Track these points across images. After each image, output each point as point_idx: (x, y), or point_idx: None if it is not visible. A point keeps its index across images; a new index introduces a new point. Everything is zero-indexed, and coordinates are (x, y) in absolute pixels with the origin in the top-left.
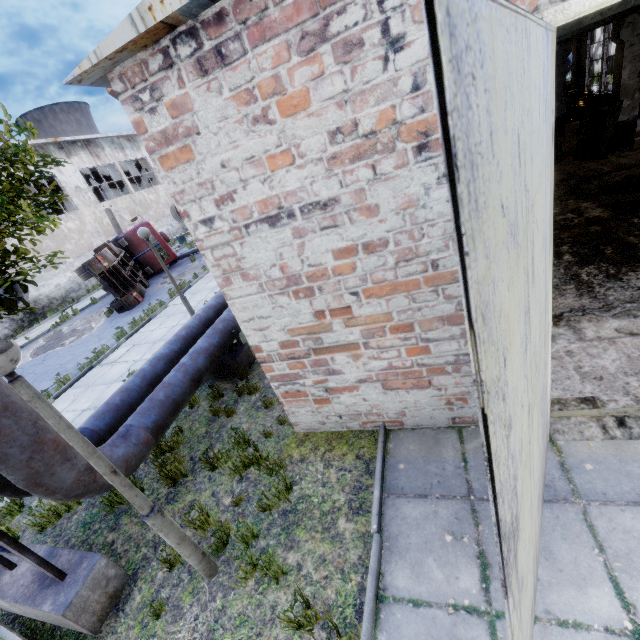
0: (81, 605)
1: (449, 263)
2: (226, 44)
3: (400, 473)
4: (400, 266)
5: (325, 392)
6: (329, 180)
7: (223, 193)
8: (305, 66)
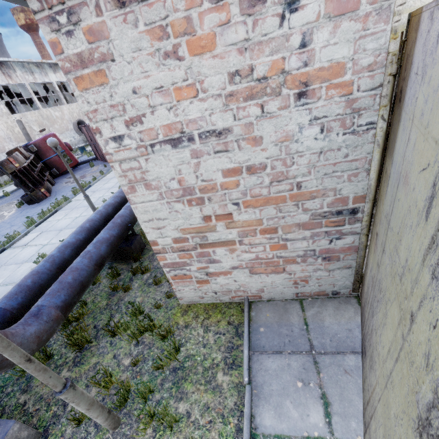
0: None
1: (309, 185)
2: None
3: (261, 335)
4: (273, 185)
5: (206, 275)
6: (225, 113)
7: (133, 115)
8: (214, 12)
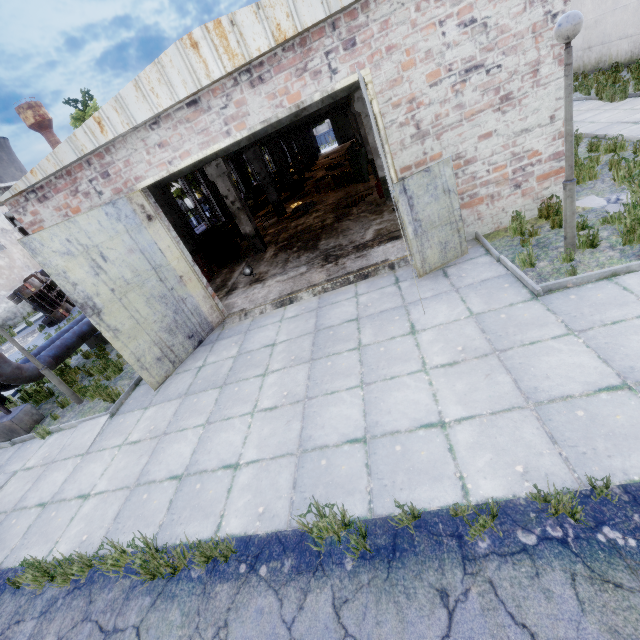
0: (20, 419)
1: None
2: (46, 194)
3: None
4: None
5: None
6: None
7: None
8: (75, 199)
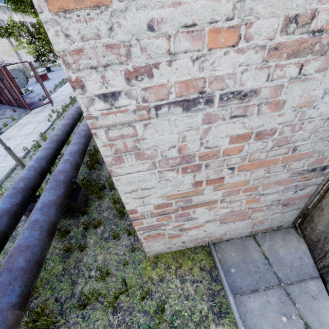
0: None
1: (303, 148)
2: None
3: (234, 276)
4: (273, 149)
5: (179, 231)
6: (260, 71)
7: (140, 64)
8: None
